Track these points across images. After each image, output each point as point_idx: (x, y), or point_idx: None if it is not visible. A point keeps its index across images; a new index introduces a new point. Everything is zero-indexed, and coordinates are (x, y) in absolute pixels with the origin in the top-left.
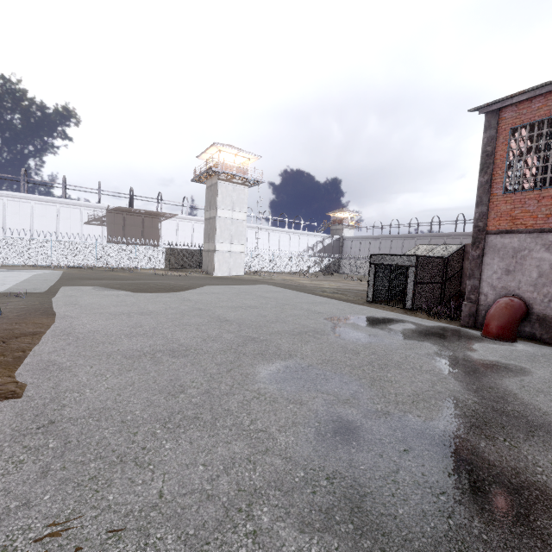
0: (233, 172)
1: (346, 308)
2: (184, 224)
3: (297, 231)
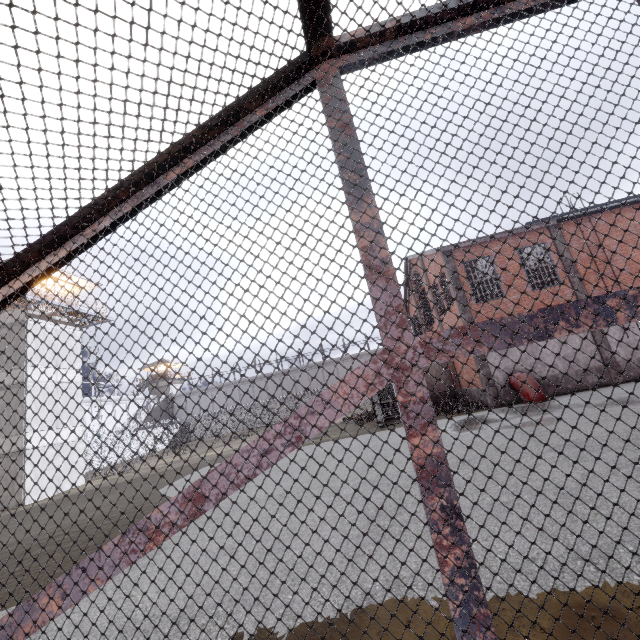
0: (64, 304)
1: None
2: None
3: (112, 397)
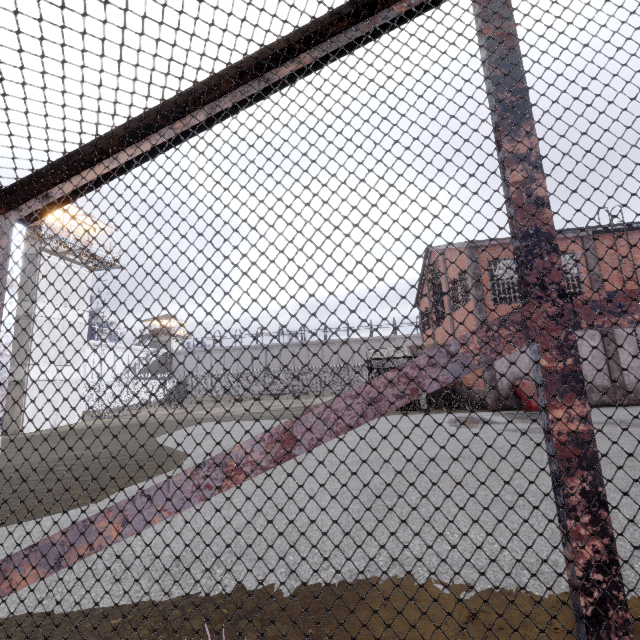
0: (78, 243)
1: (407, 419)
2: None
3: (113, 344)
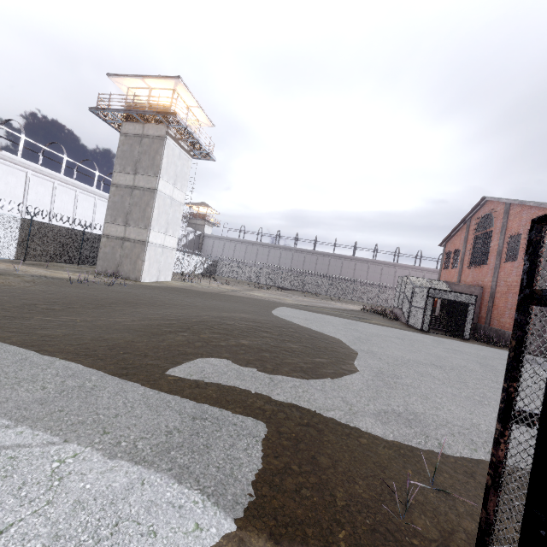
0: (194, 133)
1: (469, 346)
2: (9, 171)
3: None
